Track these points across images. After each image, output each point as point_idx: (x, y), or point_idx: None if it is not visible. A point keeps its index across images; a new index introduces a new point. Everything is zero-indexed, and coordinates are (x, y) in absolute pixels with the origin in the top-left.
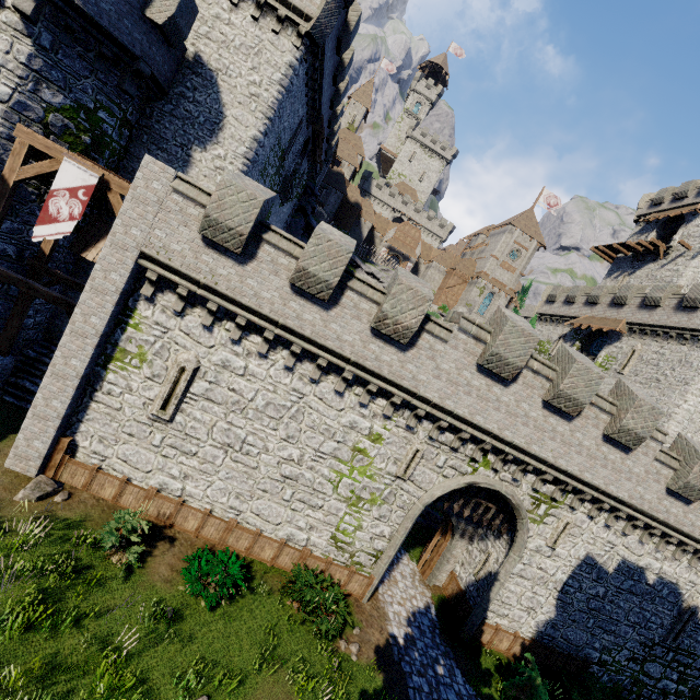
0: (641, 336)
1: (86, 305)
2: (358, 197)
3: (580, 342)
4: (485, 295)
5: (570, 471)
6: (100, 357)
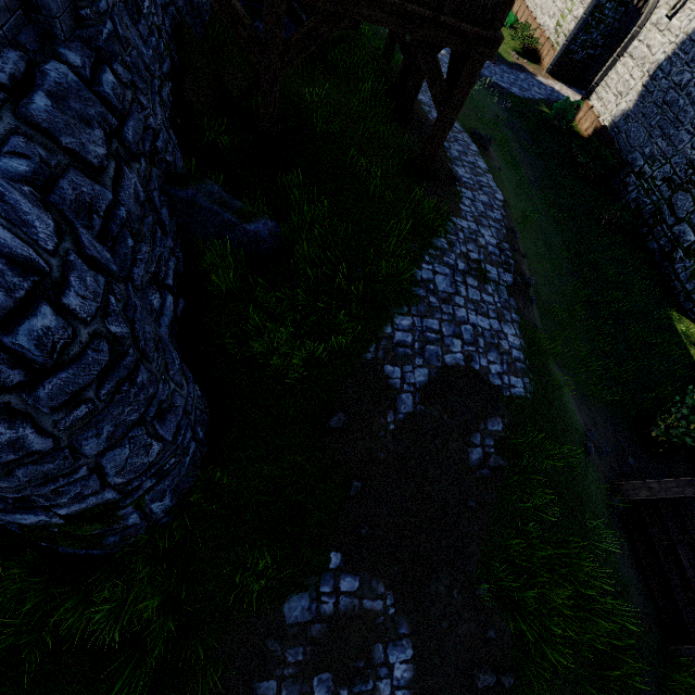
0: None
1: None
2: None
3: None
4: None
5: None
6: None
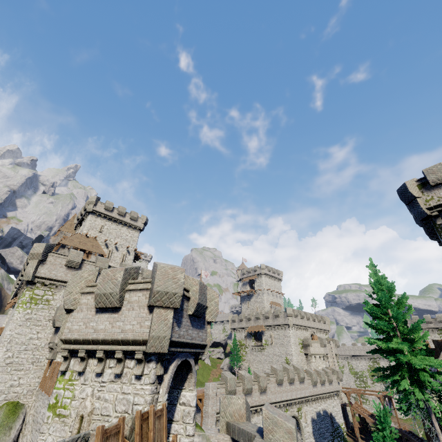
0: (270, 329)
1: None
2: None
3: (253, 337)
4: None
5: (299, 397)
6: None
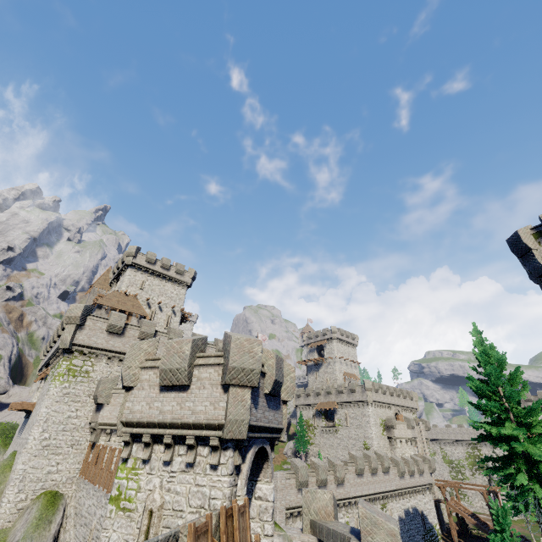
0: (344, 407)
1: None
2: None
3: (324, 416)
4: None
5: (384, 491)
6: None
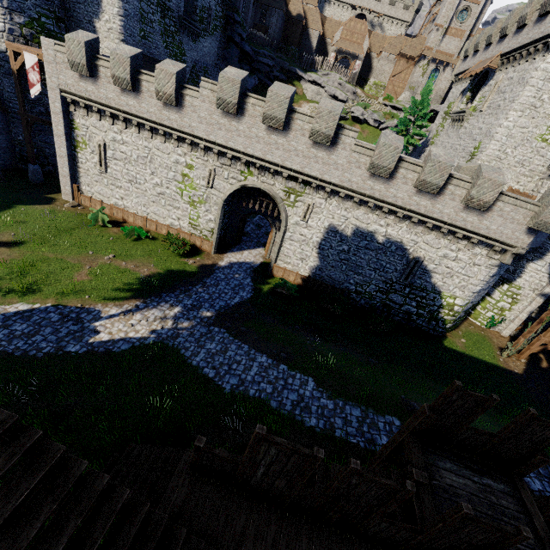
0: (507, 66)
1: (55, 122)
2: (300, 8)
3: (470, 92)
4: (428, 73)
5: (294, 169)
6: (72, 146)
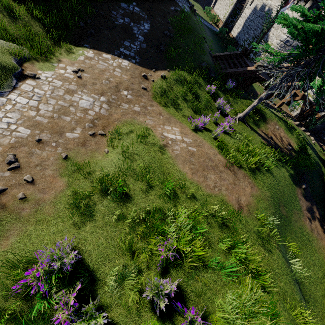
0: None
1: None
2: None
3: None
4: None
5: None
6: None
